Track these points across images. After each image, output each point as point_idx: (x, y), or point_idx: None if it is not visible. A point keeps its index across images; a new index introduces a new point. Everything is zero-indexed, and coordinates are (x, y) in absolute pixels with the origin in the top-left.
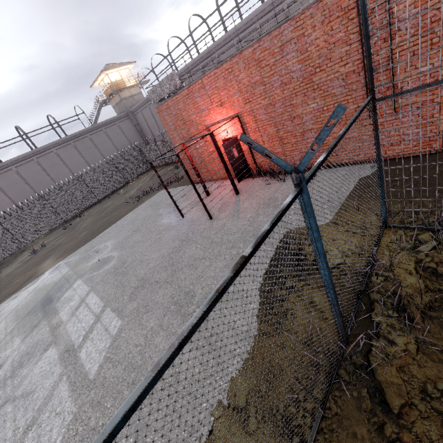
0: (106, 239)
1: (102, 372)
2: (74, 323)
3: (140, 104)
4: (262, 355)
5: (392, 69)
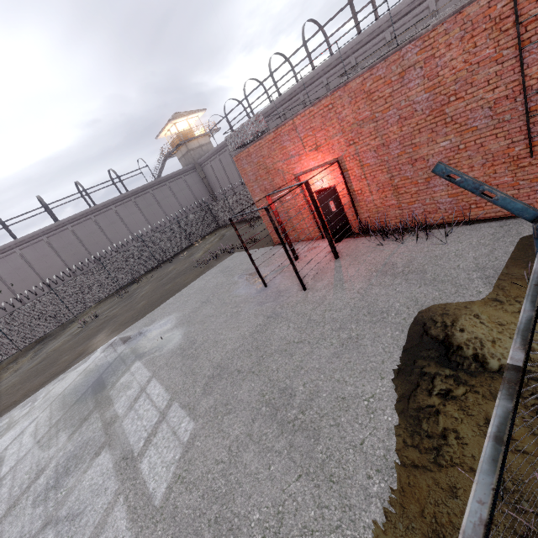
0: (169, 311)
1: (171, 497)
2: (132, 420)
3: (209, 154)
4: (418, 502)
5: None
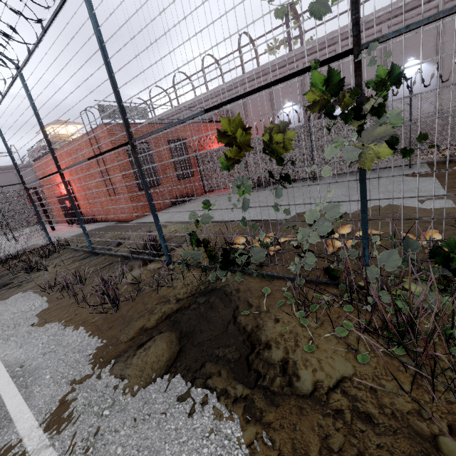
0: None
1: None
2: None
3: None
4: None
5: (108, 175)
